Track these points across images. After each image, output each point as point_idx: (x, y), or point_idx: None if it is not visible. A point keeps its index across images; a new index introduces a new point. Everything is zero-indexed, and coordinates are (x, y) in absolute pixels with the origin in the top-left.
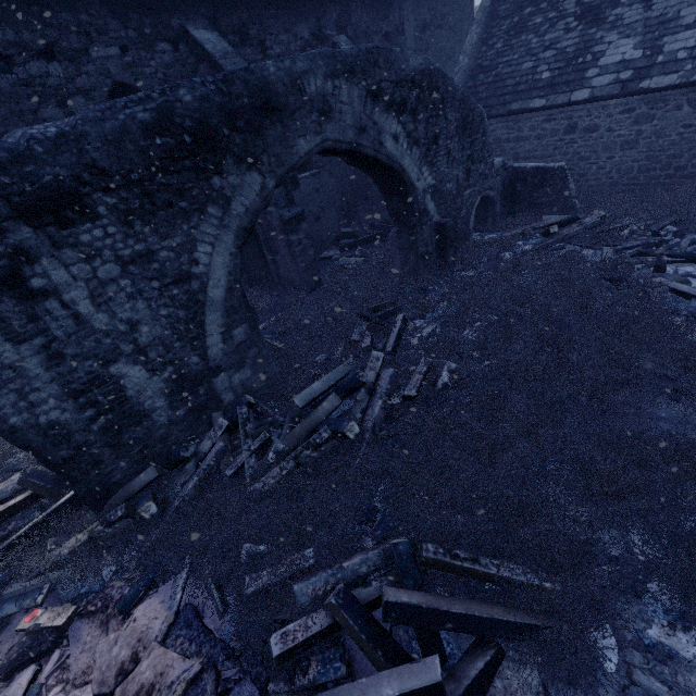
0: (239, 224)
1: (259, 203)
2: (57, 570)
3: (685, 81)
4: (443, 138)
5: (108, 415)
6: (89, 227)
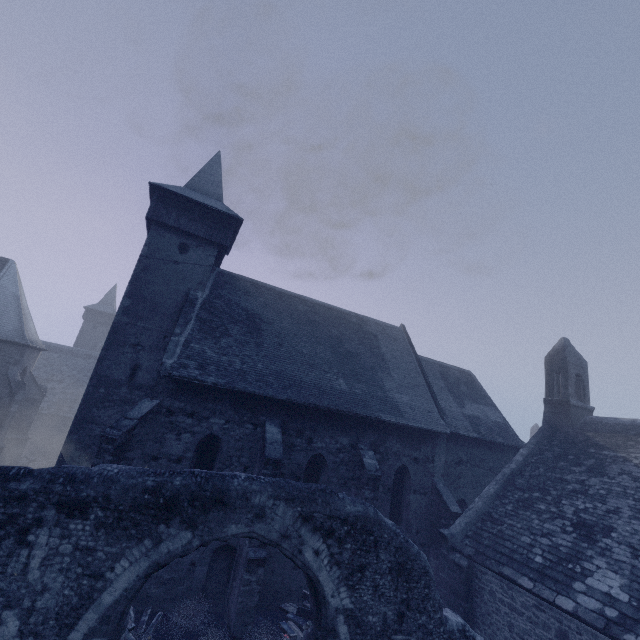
0: (158, 558)
1: (180, 551)
2: None
3: None
4: (371, 570)
5: None
6: (79, 522)
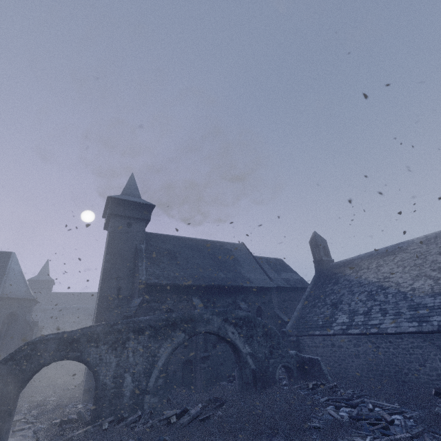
0: (174, 345)
1: (182, 341)
2: (70, 440)
3: (361, 332)
4: (255, 336)
5: (116, 389)
6: (142, 336)
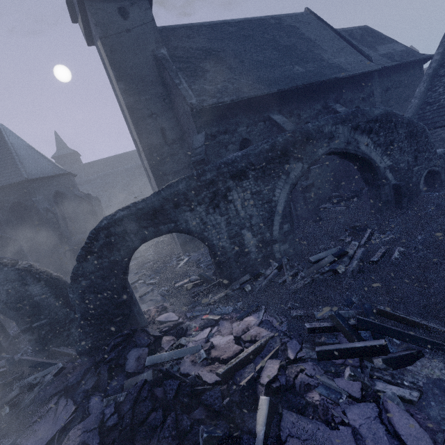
0: (292, 182)
1: (300, 174)
2: (212, 305)
3: None
4: (396, 142)
5: (237, 249)
6: (246, 182)
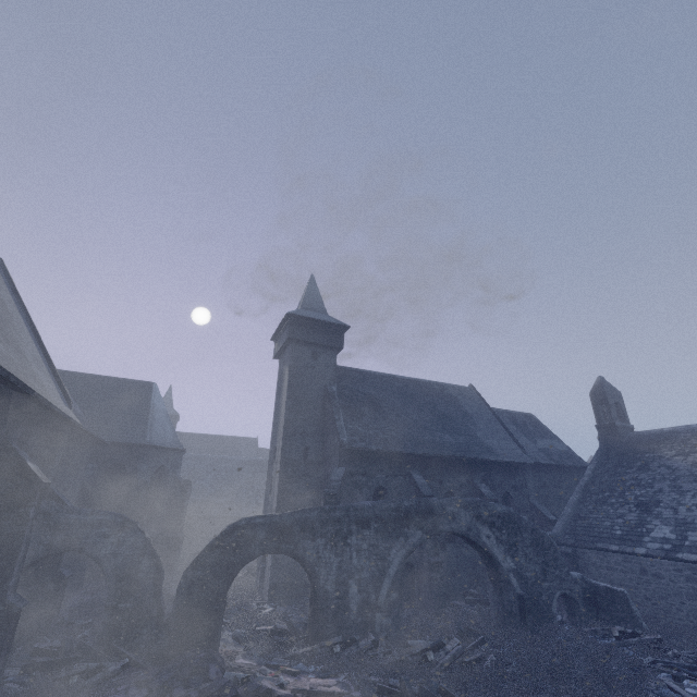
0: (409, 547)
1: (418, 543)
2: (293, 660)
3: None
4: (520, 545)
5: (339, 600)
6: (367, 531)
